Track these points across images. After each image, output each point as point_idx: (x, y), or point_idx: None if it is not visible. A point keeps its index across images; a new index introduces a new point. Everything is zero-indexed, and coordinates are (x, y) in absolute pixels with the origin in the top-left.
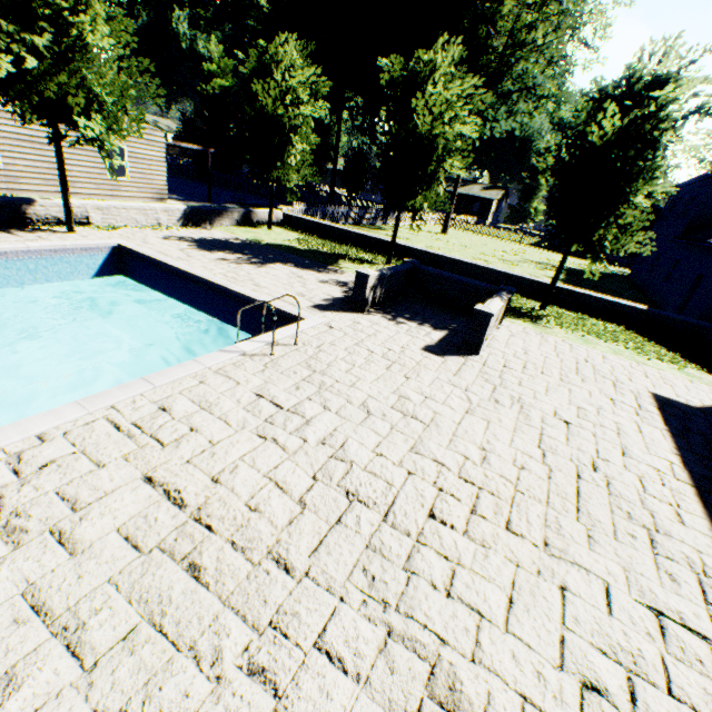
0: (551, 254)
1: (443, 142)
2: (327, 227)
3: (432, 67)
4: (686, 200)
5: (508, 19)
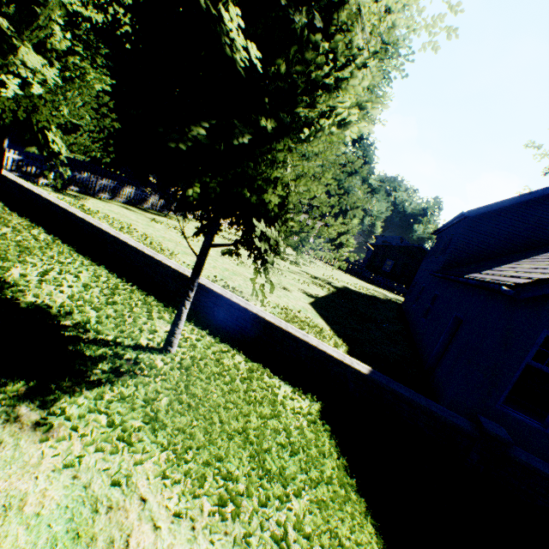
0: (342, 273)
1: None
2: None
3: None
4: (446, 240)
5: None
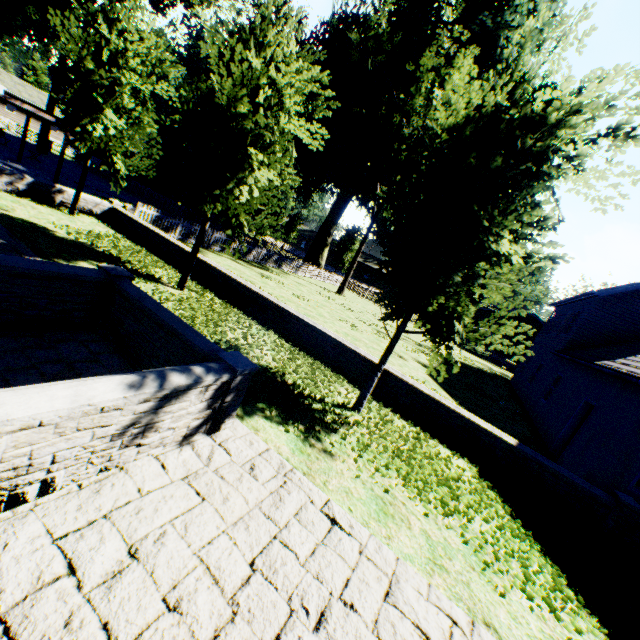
0: None
1: (252, 126)
2: (153, 233)
3: (260, 34)
4: (570, 316)
5: (420, 115)
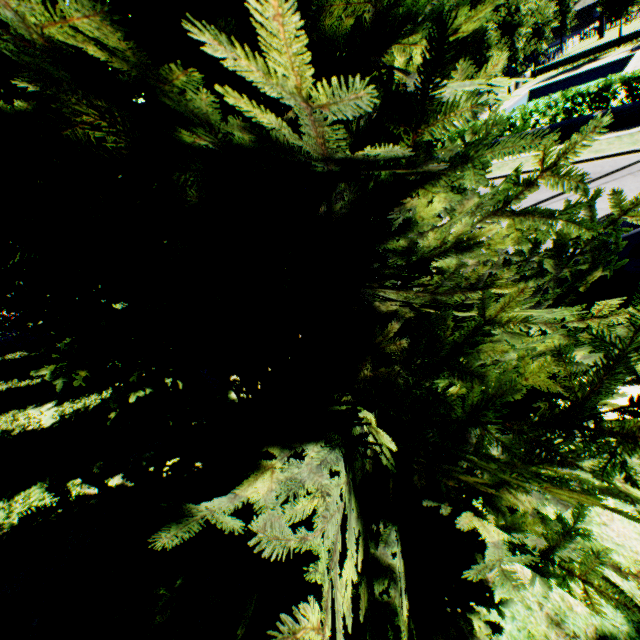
0: None
1: None
2: (563, 61)
3: None
4: None
5: None
